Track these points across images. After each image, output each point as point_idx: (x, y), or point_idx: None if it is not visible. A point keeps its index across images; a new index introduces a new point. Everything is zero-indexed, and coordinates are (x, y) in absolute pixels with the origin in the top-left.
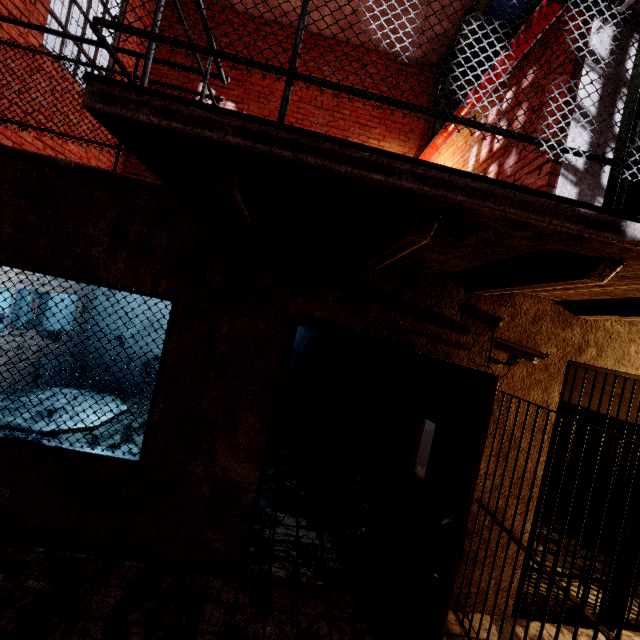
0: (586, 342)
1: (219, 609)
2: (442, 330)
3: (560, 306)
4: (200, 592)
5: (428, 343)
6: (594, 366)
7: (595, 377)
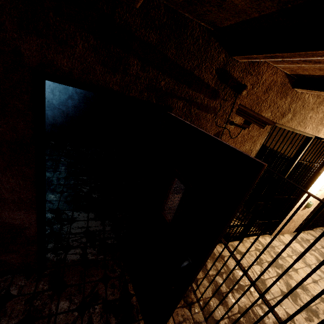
0: (289, 109)
1: (20, 302)
2: (198, 94)
3: (287, 79)
4: (3, 293)
5: (184, 106)
6: (286, 126)
7: (282, 133)
